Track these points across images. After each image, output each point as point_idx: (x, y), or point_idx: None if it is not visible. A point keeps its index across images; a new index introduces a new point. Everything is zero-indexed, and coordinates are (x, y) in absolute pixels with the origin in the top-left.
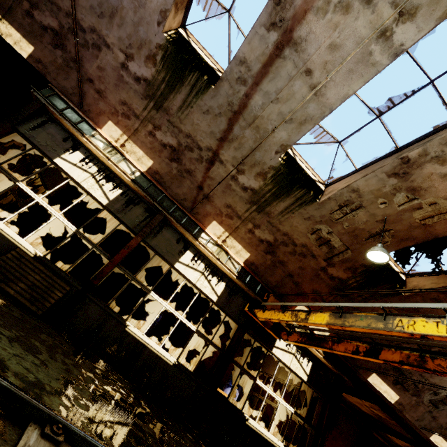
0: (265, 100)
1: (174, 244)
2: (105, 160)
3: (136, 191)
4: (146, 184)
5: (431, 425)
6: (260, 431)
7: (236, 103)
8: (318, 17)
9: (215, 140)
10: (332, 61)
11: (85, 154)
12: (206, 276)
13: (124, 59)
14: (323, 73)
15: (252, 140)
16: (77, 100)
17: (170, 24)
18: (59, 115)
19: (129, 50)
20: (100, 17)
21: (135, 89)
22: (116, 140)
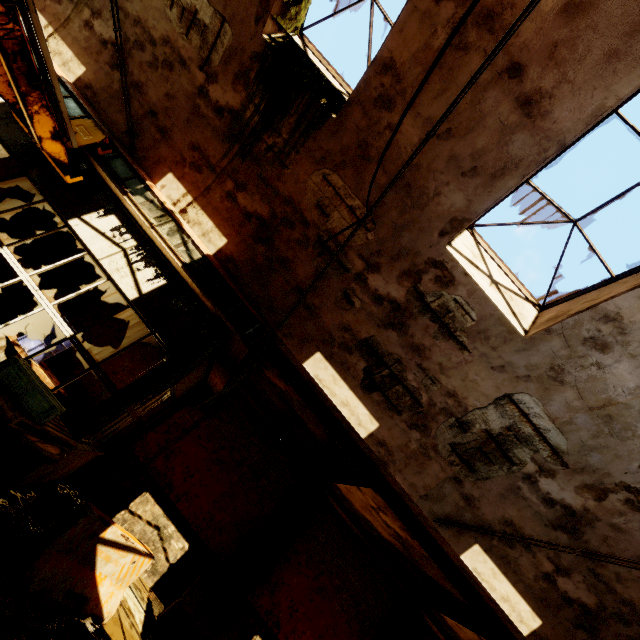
0: None
1: None
2: None
3: None
4: None
5: (464, 521)
6: None
7: None
8: None
9: None
10: None
11: None
12: None
13: None
14: None
15: None
16: None
17: None
18: None
19: None
20: None
21: None
22: None
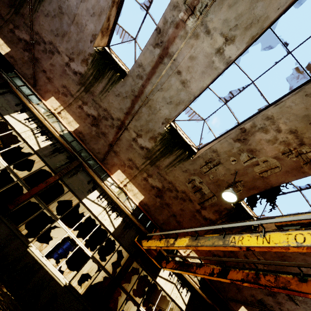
0: (154, 89)
1: (85, 184)
2: (43, 120)
3: (62, 143)
4: (71, 139)
5: None
6: None
7: (136, 90)
8: (181, 41)
9: (123, 114)
10: (192, 66)
11: (30, 115)
12: (107, 211)
13: (68, 61)
14: (187, 73)
15: (147, 115)
16: (32, 82)
17: (99, 43)
18: (16, 88)
19: (72, 56)
20: (56, 36)
21: (73, 79)
22: (55, 109)
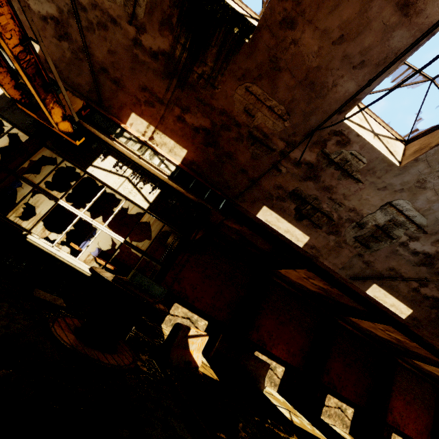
0: None
1: None
2: None
3: None
4: None
5: (366, 275)
6: (51, 252)
7: None
8: None
9: None
10: None
11: None
12: None
13: None
14: None
15: None
16: None
17: None
18: None
19: None
20: None
21: None
22: None
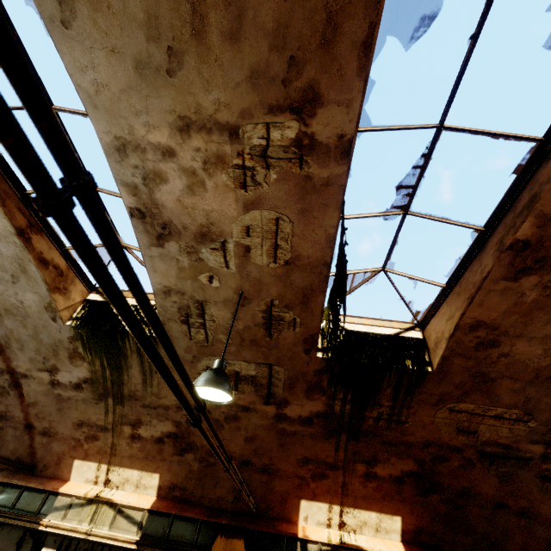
0: None
1: None
2: None
3: None
4: None
5: None
6: None
7: None
8: None
9: None
10: None
11: None
12: None
13: None
14: None
15: (22, 327)
16: None
17: None
18: None
19: None
20: None
21: None
22: None
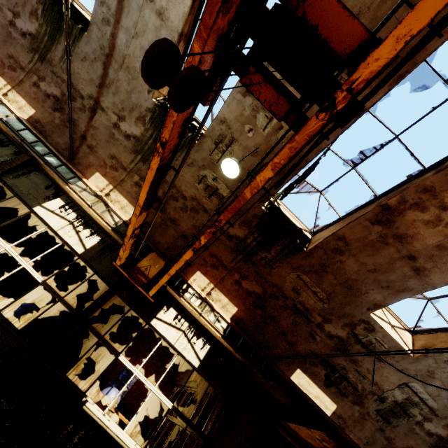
0: (127, 37)
1: (41, 189)
2: None
3: (7, 132)
4: (20, 127)
5: None
6: (104, 424)
7: (106, 46)
8: None
9: (95, 88)
10: None
11: None
12: (75, 227)
13: (12, 17)
14: None
15: (126, 82)
16: None
17: None
18: None
19: (16, 9)
20: None
21: (22, 44)
22: None
